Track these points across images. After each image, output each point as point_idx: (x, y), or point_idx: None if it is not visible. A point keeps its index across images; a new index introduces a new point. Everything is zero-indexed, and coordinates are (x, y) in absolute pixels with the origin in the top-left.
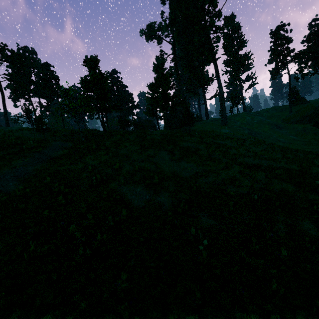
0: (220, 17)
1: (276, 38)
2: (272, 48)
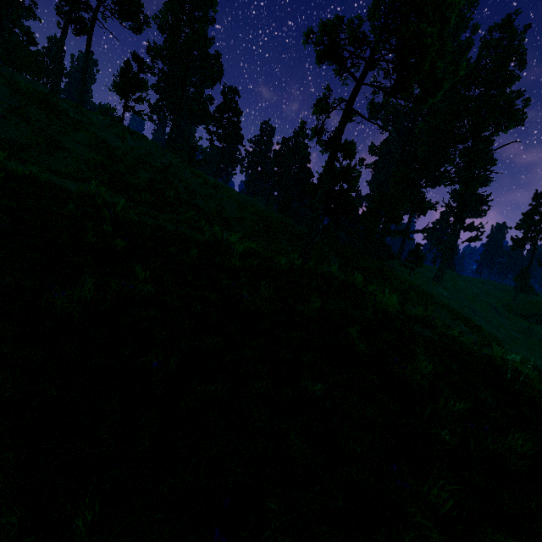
0: (489, 148)
1: (539, 204)
2: (529, 213)
